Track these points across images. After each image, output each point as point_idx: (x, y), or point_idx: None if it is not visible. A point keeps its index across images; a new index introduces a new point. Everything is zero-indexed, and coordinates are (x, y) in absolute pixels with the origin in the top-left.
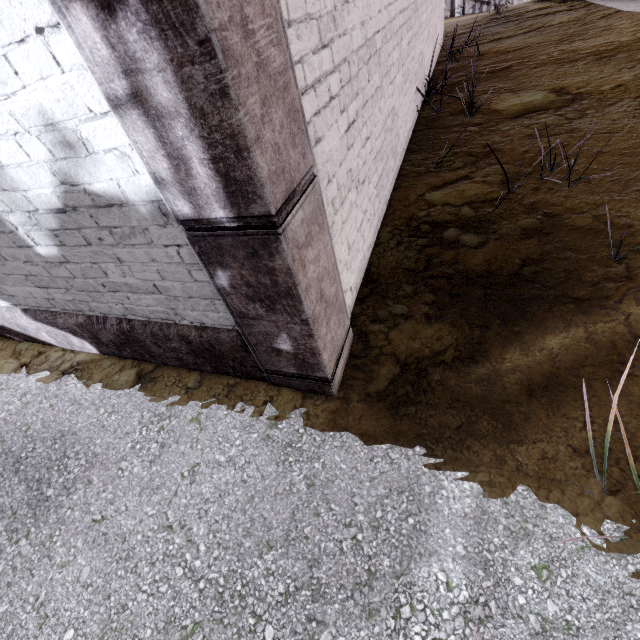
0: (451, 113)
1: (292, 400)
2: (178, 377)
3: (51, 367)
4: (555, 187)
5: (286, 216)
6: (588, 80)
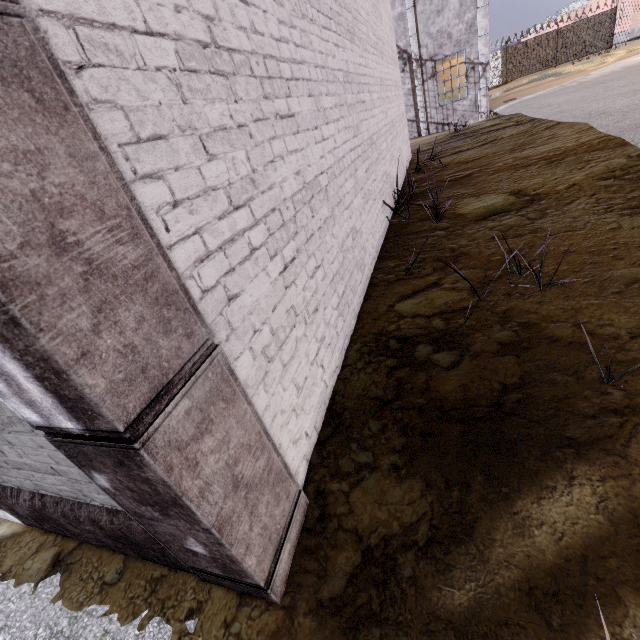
0: (419, 219)
1: (224, 609)
2: (98, 563)
3: None
4: (527, 292)
5: (154, 418)
6: (543, 182)
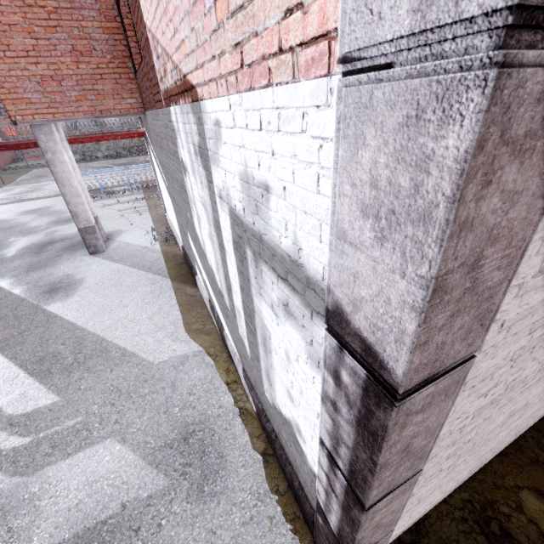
0: None
1: None
2: (278, 475)
3: (235, 397)
4: None
5: None
6: None
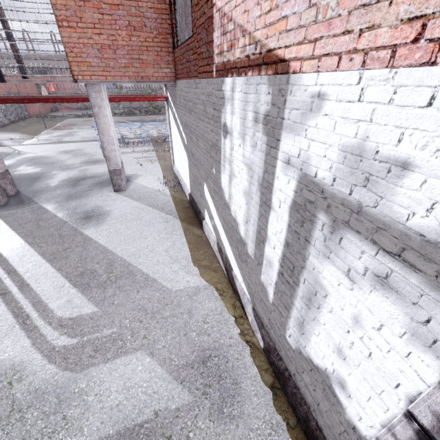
0: None
1: None
2: (287, 408)
3: (243, 331)
4: None
5: None
6: None
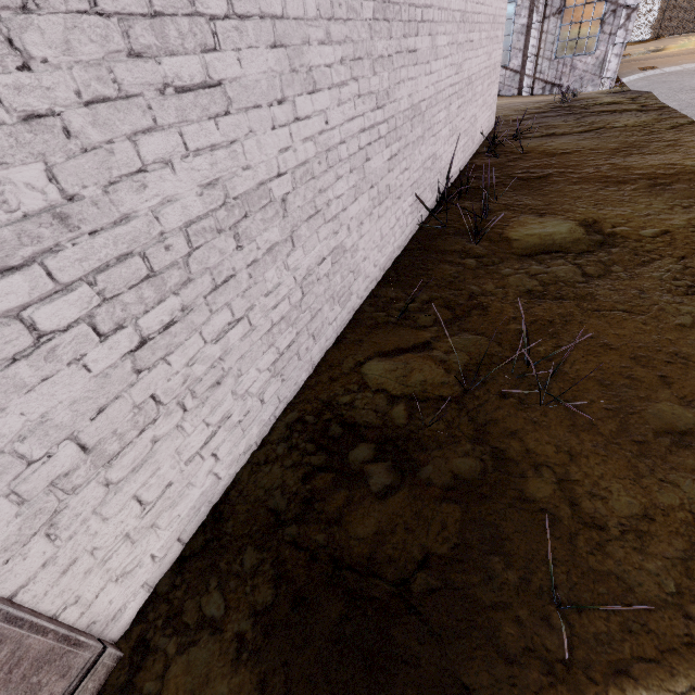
0: (457, 231)
1: None
2: None
3: None
4: (528, 398)
5: None
6: (629, 216)
